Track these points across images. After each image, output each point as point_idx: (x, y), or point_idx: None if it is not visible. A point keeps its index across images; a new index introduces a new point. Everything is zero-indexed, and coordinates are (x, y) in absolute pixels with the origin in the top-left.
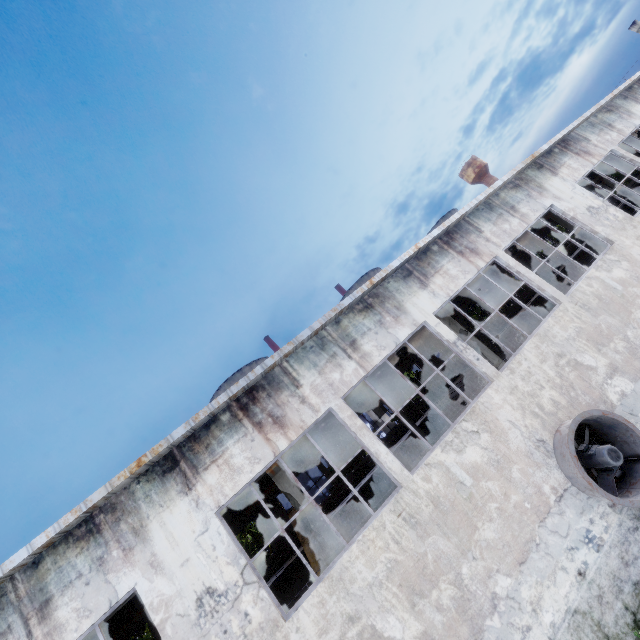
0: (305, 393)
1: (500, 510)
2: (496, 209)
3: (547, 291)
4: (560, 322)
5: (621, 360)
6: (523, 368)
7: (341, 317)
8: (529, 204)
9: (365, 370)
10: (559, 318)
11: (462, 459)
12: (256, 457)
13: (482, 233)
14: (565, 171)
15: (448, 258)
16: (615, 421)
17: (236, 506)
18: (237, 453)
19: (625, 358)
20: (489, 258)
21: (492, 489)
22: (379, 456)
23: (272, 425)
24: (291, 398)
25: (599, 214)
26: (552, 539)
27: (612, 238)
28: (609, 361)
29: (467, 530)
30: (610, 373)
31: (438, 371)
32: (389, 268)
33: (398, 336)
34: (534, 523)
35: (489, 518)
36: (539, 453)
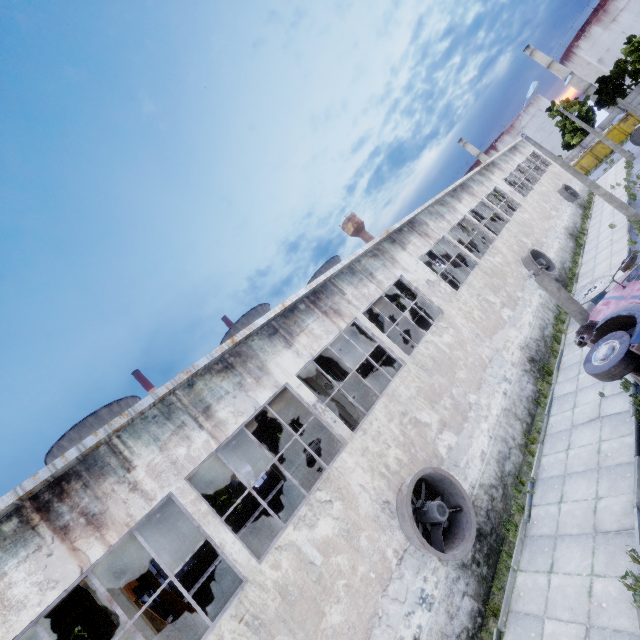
0: (138, 477)
1: (348, 587)
2: (358, 274)
3: (396, 353)
4: (405, 382)
5: (448, 416)
6: (374, 428)
7: (196, 379)
8: (384, 272)
9: (218, 441)
10: (404, 378)
11: (314, 534)
12: (51, 579)
13: (345, 295)
14: (411, 248)
15: (314, 317)
16: (443, 476)
17: (55, 610)
18: (20, 579)
19: (451, 414)
20: (350, 319)
21: (341, 564)
22: (224, 547)
23: (84, 527)
24: (118, 486)
25: (434, 287)
26: (393, 608)
27: (443, 308)
28: (440, 417)
29: (314, 619)
30: (441, 428)
31: (297, 436)
32: (254, 326)
33: (258, 400)
34: (378, 594)
35: (337, 599)
36: (384, 515)
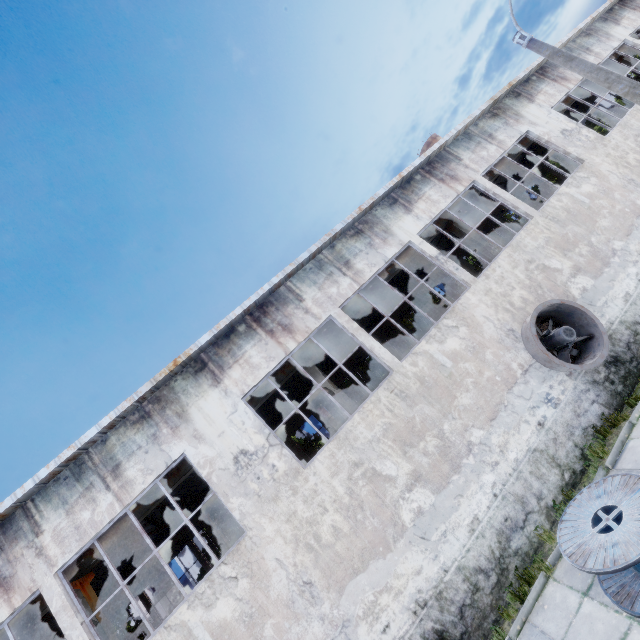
0: None
1: None
2: (87, 475)
3: None
4: None
5: None
6: None
7: None
8: (146, 457)
9: None
10: None
11: None
12: None
13: (38, 537)
14: (236, 373)
15: None
16: None
17: None
18: None
19: None
20: (22, 598)
21: None
22: None
23: None
24: None
25: (249, 467)
26: None
27: (247, 523)
28: None
29: None
30: None
31: None
32: None
33: None
34: None
35: None
36: None
